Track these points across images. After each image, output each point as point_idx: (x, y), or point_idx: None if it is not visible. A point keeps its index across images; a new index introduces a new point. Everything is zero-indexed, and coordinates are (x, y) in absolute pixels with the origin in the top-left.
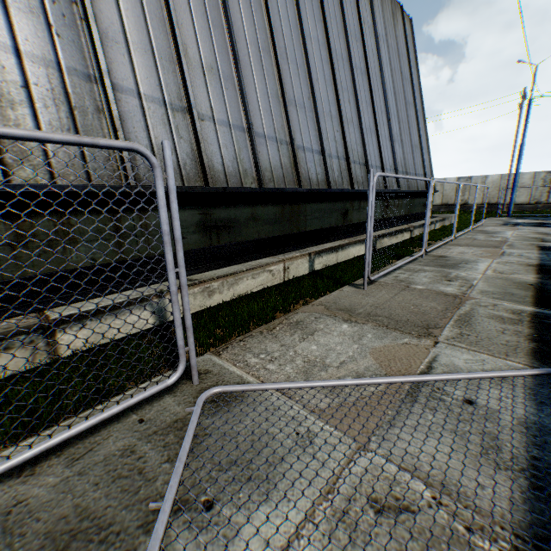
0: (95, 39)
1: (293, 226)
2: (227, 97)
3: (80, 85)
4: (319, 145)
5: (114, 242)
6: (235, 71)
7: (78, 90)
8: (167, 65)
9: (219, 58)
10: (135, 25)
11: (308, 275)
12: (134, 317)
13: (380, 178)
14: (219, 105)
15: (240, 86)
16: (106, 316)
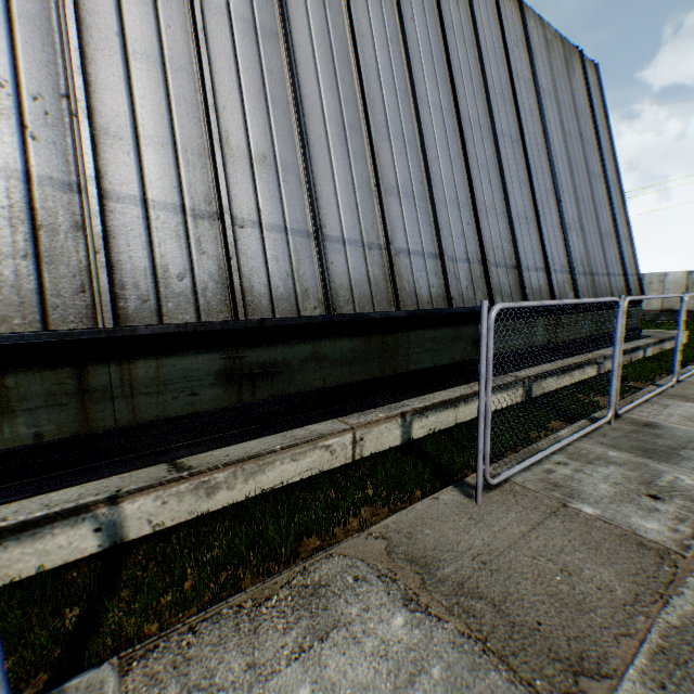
0: (83, 137)
1: (385, 366)
2: (286, 193)
3: (55, 197)
4: (436, 245)
5: (76, 407)
6: (302, 157)
7: (51, 203)
8: (194, 159)
9: (277, 144)
10: (153, 114)
11: (400, 446)
12: (62, 539)
13: (542, 285)
14: (271, 204)
15: (308, 176)
16: (8, 541)
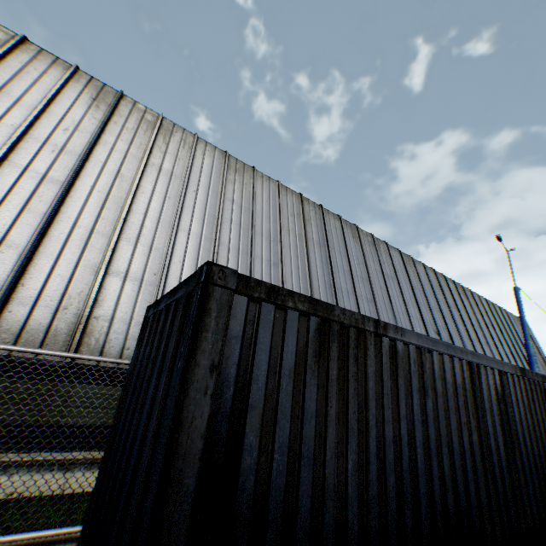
0: None
1: None
2: None
3: None
4: None
5: None
6: None
7: None
8: None
9: None
10: None
11: None
12: None
13: None
14: None
15: None
16: None
